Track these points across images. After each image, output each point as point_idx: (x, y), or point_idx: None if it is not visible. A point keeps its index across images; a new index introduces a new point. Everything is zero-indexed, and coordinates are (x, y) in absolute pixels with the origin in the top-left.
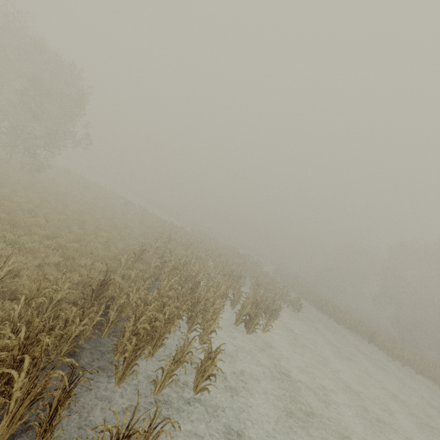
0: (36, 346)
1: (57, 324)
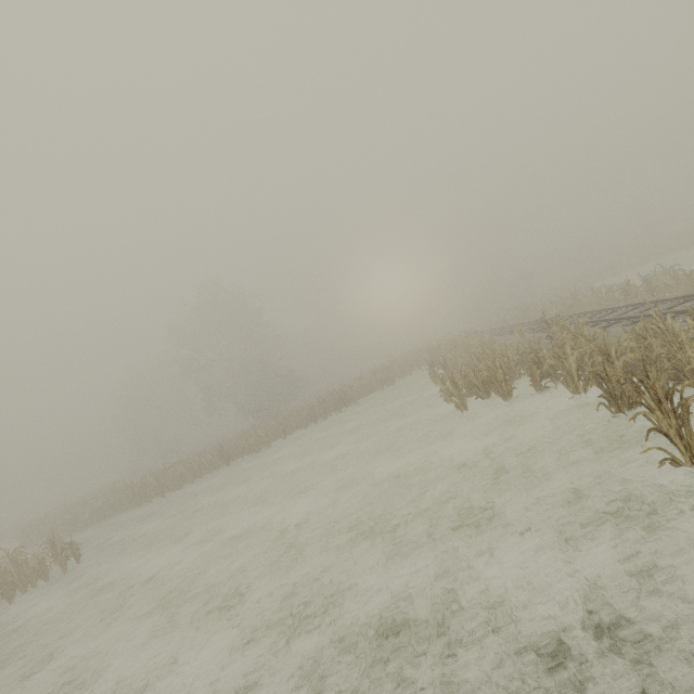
0: None
1: None
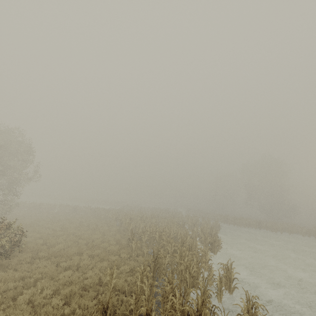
0: (186, 296)
1: (176, 286)
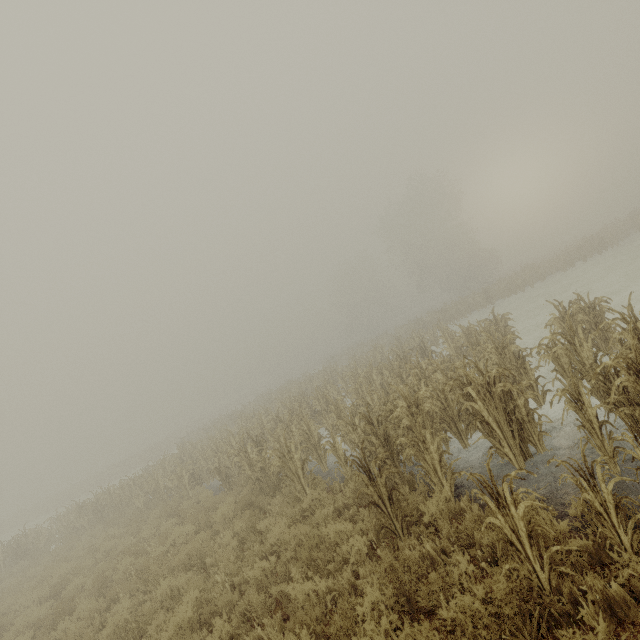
0: None
1: None
